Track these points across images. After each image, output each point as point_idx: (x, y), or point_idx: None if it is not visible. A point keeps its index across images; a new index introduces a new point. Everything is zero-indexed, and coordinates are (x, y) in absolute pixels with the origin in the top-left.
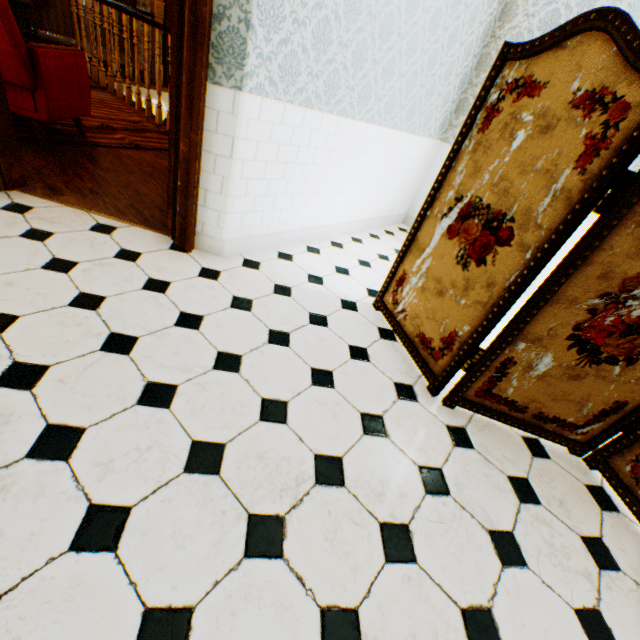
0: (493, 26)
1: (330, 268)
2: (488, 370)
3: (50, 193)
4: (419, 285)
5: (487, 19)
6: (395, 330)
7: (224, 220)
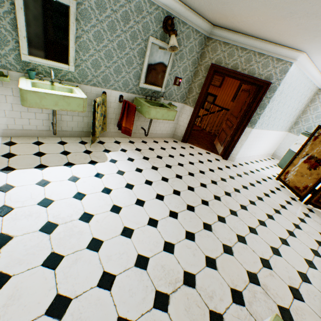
0: (307, 103)
1: (259, 168)
2: (317, 194)
3: (192, 143)
4: (294, 174)
5: (306, 103)
6: (285, 185)
7: (237, 153)
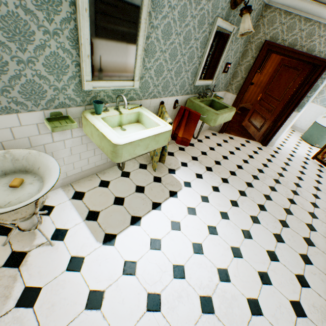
0: None
1: (292, 148)
2: None
3: (227, 132)
4: None
5: None
6: (323, 165)
7: (277, 138)
